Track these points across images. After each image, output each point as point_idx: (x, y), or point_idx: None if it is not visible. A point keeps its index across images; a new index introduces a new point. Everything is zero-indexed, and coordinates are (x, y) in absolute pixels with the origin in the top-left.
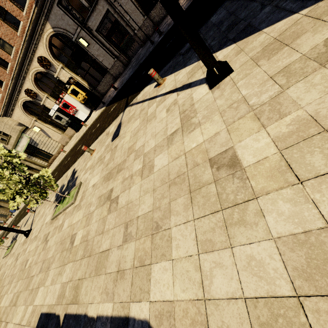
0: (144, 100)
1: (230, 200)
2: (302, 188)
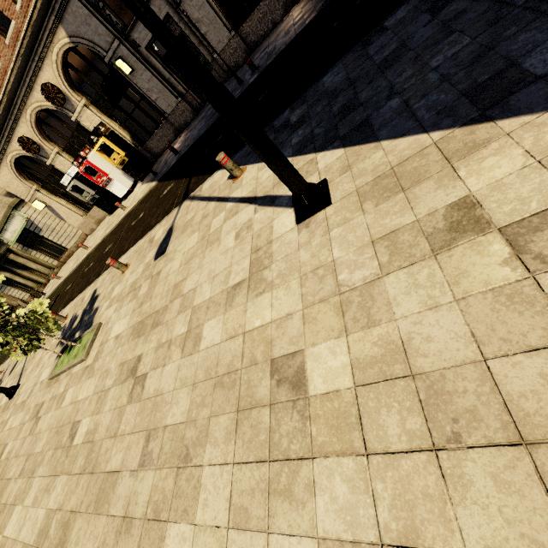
0: (211, 197)
1: (282, 448)
2: (366, 465)
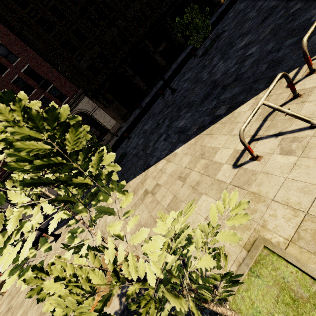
0: None
1: None
2: None
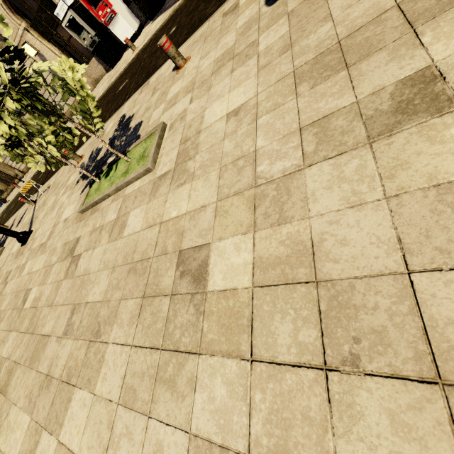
0: None
1: None
2: None
